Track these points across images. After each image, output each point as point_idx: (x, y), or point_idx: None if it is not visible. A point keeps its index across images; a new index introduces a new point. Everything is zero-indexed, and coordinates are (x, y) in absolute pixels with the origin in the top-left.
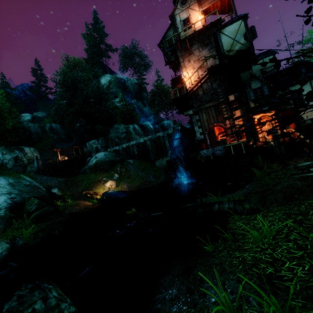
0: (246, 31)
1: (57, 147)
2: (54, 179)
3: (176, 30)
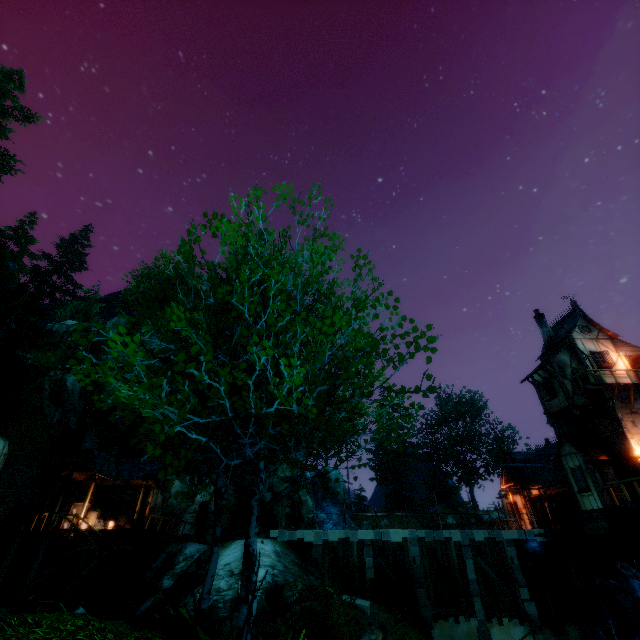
0: None
1: (100, 468)
2: None
3: (574, 357)
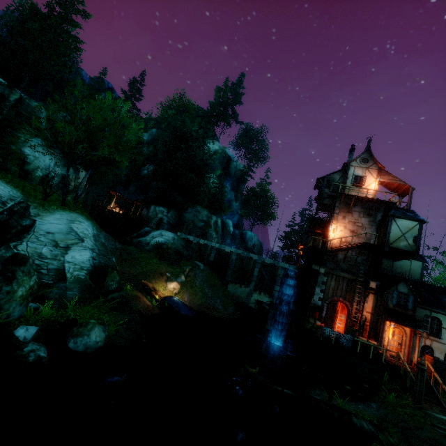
0: (418, 235)
1: (118, 191)
2: (112, 240)
3: (343, 177)
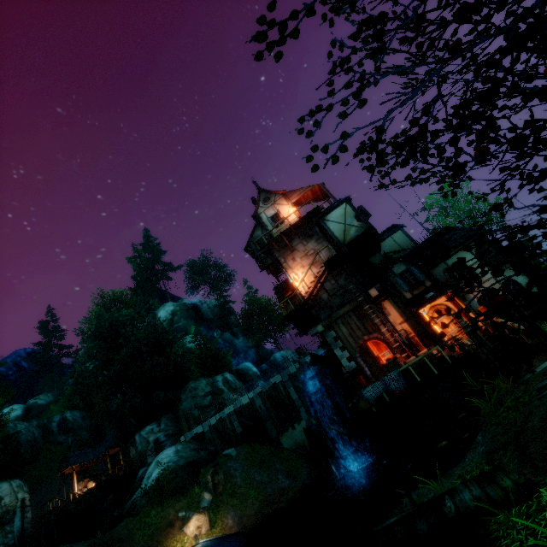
0: (355, 212)
1: (74, 462)
2: None
3: (264, 228)
